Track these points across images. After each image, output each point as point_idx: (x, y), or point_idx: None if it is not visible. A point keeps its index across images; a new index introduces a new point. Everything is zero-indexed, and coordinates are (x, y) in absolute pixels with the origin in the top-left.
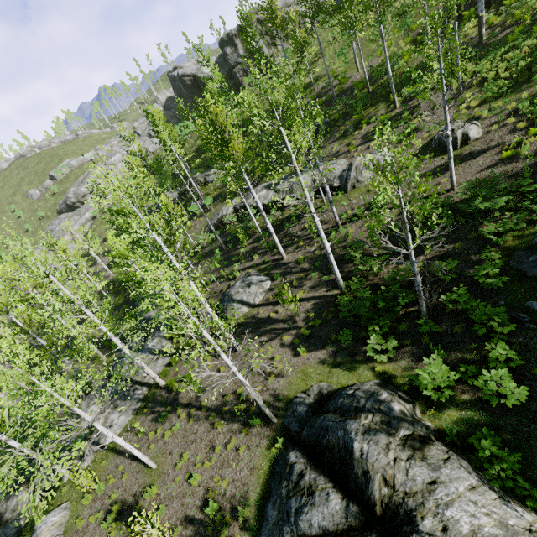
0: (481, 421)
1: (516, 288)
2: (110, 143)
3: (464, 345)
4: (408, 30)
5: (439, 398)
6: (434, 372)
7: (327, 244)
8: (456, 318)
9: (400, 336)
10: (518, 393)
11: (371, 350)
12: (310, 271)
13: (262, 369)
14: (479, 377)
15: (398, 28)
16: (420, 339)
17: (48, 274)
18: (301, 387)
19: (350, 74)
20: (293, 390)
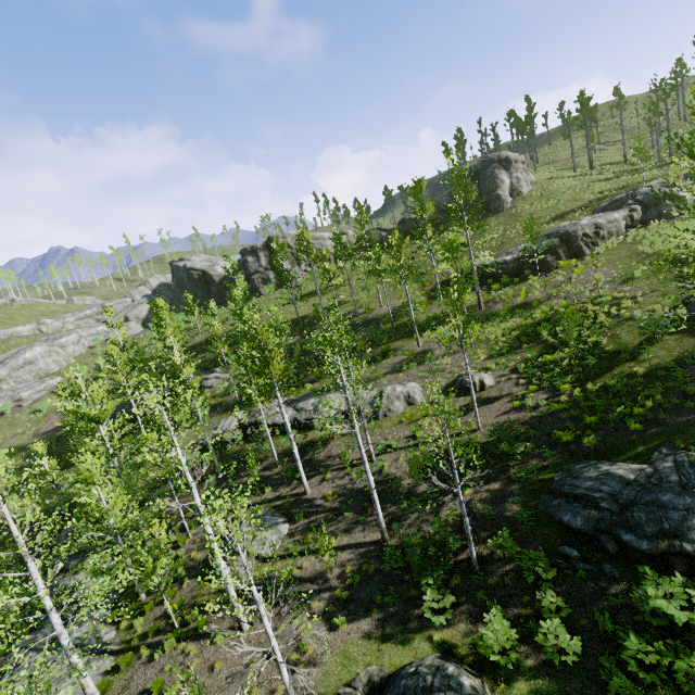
0: (549, 690)
1: (549, 532)
2: (63, 319)
3: (517, 598)
4: (423, 285)
5: (505, 668)
6: (497, 629)
7: (372, 478)
8: (505, 567)
9: (454, 591)
10: (574, 645)
11: (428, 610)
12: (342, 510)
13: (283, 657)
14: (538, 636)
15: (415, 283)
16: (475, 594)
17: (5, 502)
18: (343, 677)
19: (373, 306)
20: (332, 684)
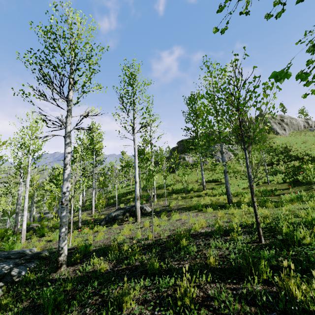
0: None
1: None
2: None
3: None
4: None
5: None
6: None
7: None
8: None
9: None
10: None
11: None
12: None
13: None
14: None
15: None
16: None
17: None
18: None
19: None
20: None
